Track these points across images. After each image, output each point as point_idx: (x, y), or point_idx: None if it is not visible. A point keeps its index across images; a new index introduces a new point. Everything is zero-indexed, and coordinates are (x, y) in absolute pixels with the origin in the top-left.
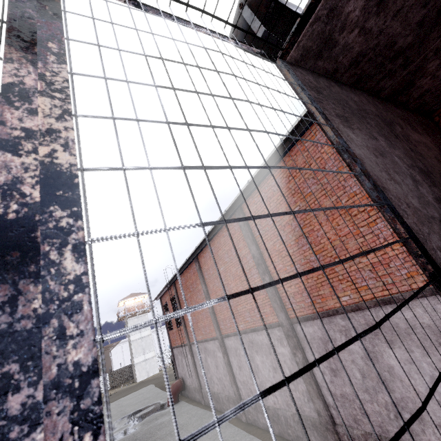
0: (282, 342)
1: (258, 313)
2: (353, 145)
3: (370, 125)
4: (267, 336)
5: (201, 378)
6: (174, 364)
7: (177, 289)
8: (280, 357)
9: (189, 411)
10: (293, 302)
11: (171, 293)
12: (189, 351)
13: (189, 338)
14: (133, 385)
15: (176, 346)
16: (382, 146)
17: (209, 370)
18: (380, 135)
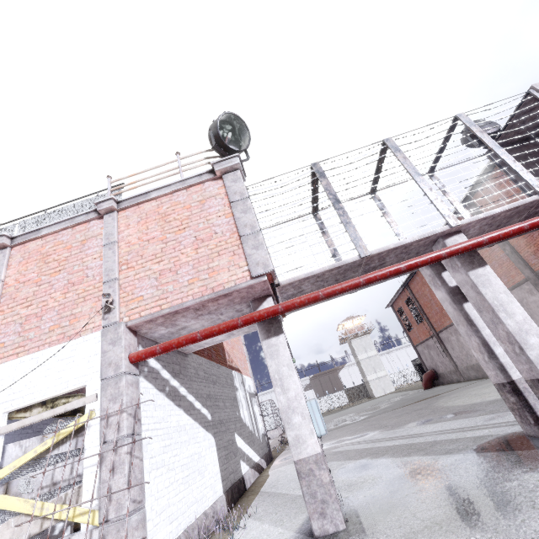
0: (531, 293)
1: (505, 278)
2: (516, 177)
3: (529, 162)
4: (517, 293)
5: (455, 359)
6: (421, 360)
7: (412, 290)
8: (533, 305)
9: (449, 385)
10: (535, 258)
11: (404, 296)
12: (436, 341)
13: (434, 329)
14: (372, 399)
15: (419, 343)
16: (533, 170)
17: (463, 347)
18: (534, 164)
